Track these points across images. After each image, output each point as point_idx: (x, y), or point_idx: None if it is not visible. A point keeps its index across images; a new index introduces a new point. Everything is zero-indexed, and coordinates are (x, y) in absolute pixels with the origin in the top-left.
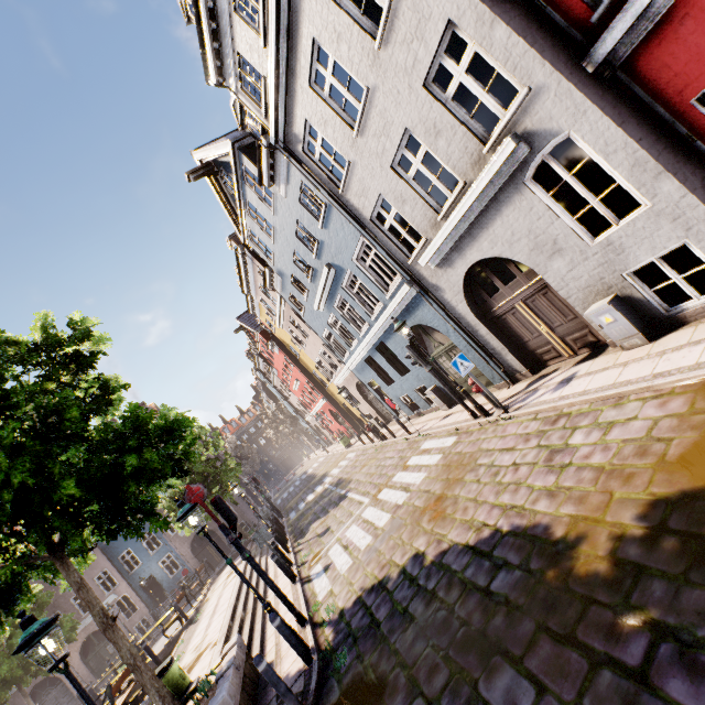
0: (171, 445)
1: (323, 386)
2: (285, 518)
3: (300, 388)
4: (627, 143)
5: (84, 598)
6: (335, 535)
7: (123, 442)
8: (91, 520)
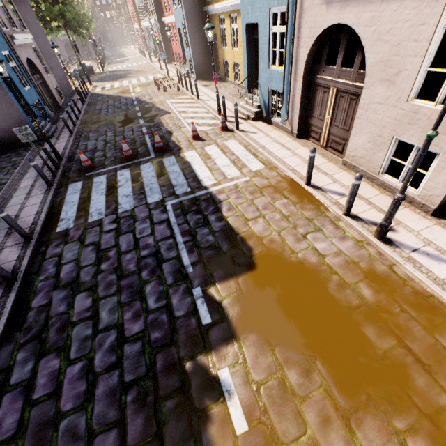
0: (90, 25)
1: (140, 20)
2: (107, 61)
3: (132, 10)
4: (161, 35)
5: (70, 41)
6: (116, 66)
7: (82, 20)
8: (73, 29)
